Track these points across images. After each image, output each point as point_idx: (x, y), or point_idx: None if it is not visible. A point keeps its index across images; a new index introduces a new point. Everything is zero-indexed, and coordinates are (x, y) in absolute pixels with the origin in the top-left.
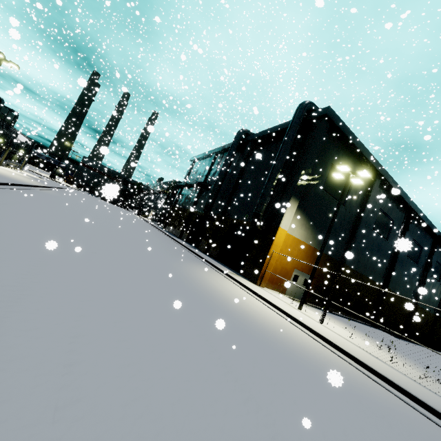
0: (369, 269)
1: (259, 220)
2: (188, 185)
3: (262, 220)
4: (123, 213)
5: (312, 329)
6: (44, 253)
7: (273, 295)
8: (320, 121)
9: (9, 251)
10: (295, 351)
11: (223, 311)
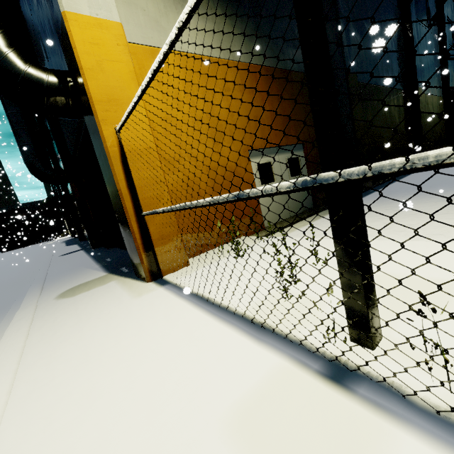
0: (383, 68)
1: None
2: None
3: (7, 48)
4: (4, 258)
5: None
6: None
7: (198, 303)
8: None
9: None
10: None
11: None
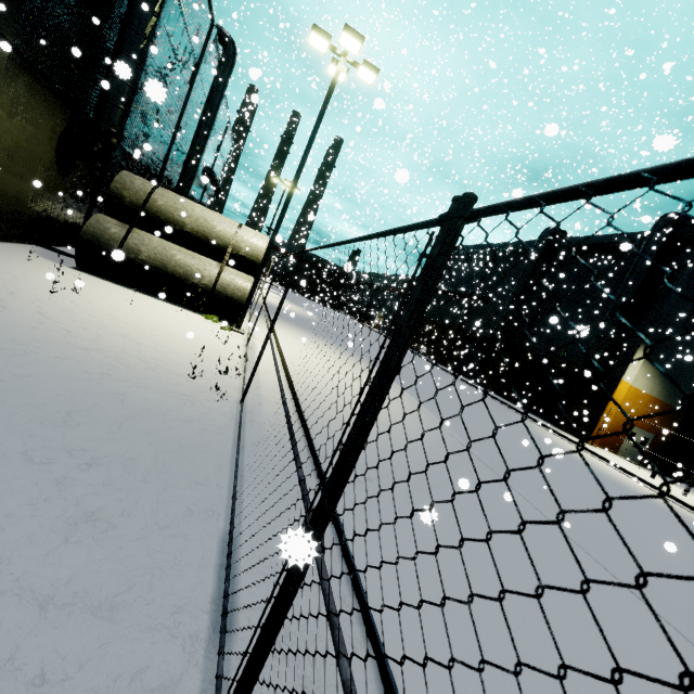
0: None
1: (593, 369)
2: (450, 292)
3: (596, 369)
4: (356, 326)
5: (683, 501)
6: (500, 436)
7: (613, 458)
8: (692, 245)
9: (499, 440)
10: (685, 519)
11: (612, 482)
